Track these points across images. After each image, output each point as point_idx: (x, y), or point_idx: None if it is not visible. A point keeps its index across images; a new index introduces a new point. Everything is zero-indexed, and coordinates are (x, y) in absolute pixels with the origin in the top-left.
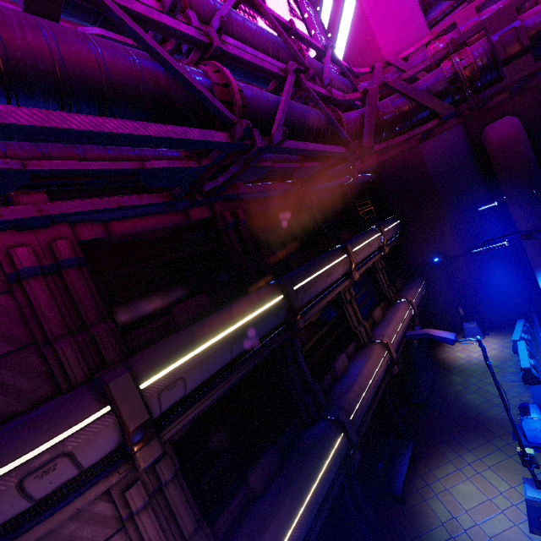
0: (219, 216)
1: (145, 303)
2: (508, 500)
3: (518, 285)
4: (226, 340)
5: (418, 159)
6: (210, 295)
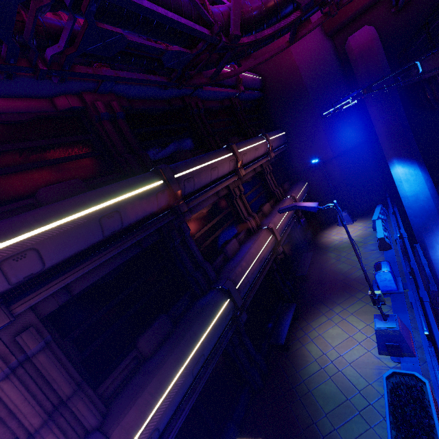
0: (90, 106)
1: (3, 186)
2: (364, 335)
3: (378, 179)
4: (92, 215)
5: (296, 75)
6: (86, 182)
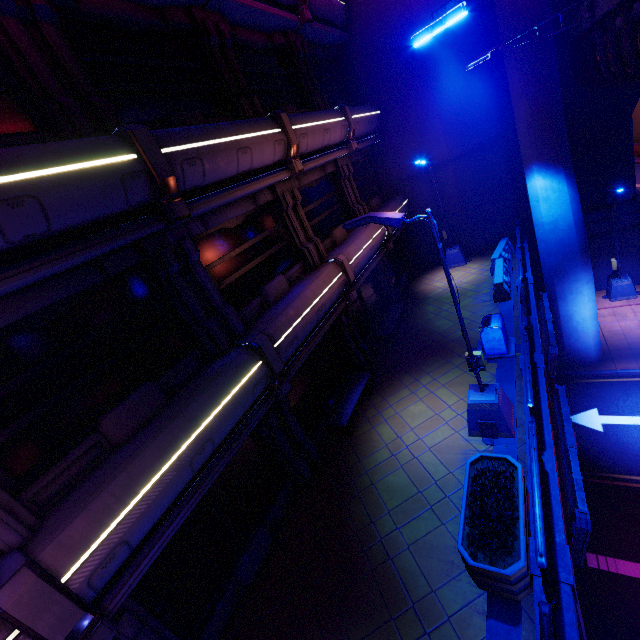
0: None
1: None
2: (454, 412)
3: (509, 200)
4: None
5: (404, 3)
6: None
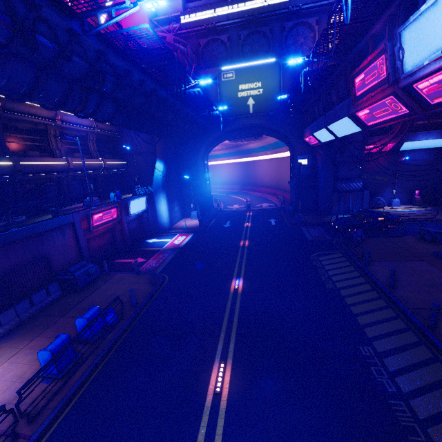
0: None
1: None
2: None
3: None
4: None
5: None
6: None
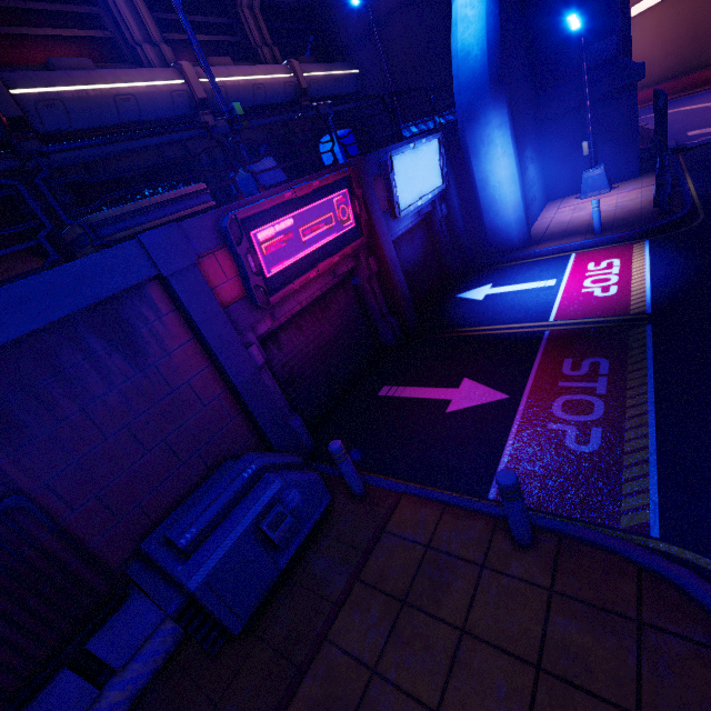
0: None
1: None
2: None
3: None
4: None
5: None
6: None
